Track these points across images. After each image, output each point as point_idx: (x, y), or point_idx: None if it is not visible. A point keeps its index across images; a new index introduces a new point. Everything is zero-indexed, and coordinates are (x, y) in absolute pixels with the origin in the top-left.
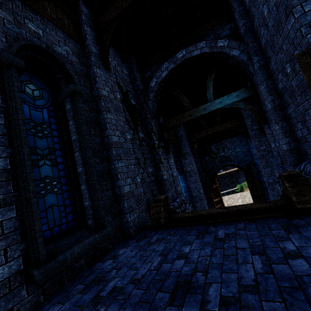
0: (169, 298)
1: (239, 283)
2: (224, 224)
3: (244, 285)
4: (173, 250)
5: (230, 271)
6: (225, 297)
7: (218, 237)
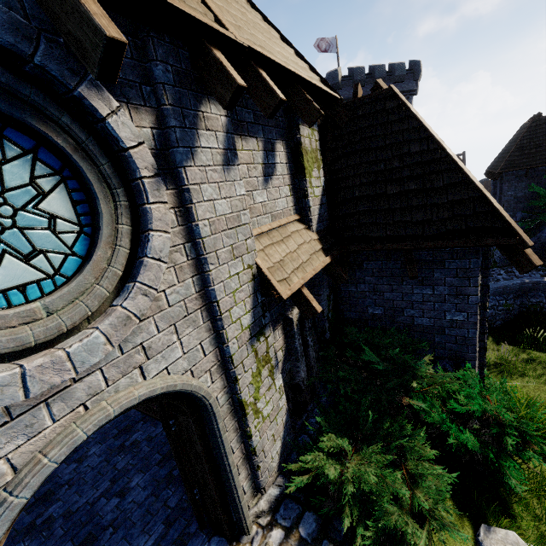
0: (31, 504)
1: (70, 507)
2: (152, 422)
3: (69, 510)
4: (85, 447)
5: (80, 492)
6: (52, 516)
7: (125, 443)
